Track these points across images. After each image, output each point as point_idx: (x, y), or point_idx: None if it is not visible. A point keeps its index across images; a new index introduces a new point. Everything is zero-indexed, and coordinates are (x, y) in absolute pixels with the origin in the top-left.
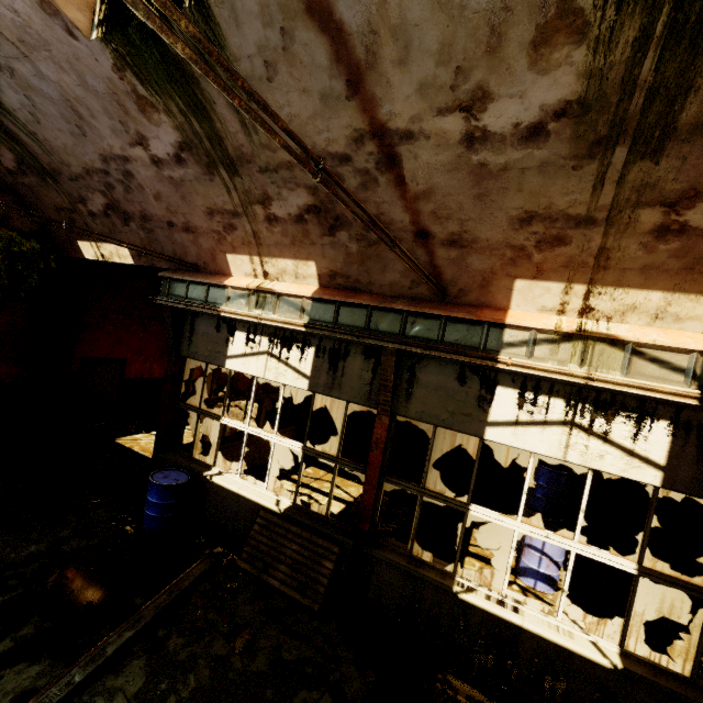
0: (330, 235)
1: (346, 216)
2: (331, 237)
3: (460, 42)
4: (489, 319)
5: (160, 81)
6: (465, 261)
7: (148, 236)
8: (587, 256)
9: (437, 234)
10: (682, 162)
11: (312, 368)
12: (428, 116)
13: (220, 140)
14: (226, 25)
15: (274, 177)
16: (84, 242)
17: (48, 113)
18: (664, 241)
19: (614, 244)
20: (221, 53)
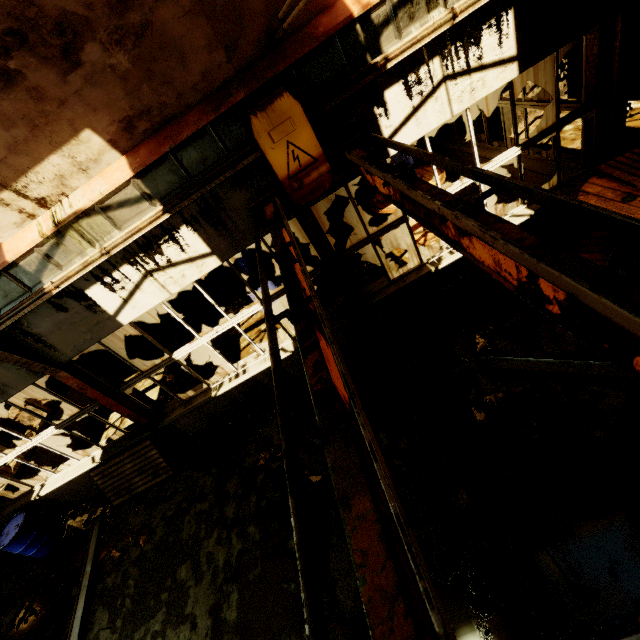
0: None
1: None
2: None
3: None
4: None
5: None
6: None
7: None
8: None
9: None
10: None
11: None
12: None
13: None
14: None
15: None
16: None
17: None
18: None
19: None
20: None
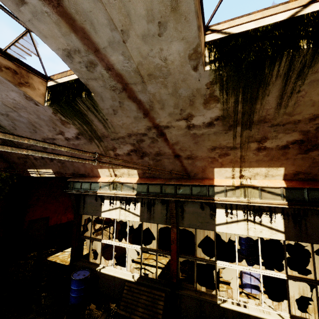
0: (141, 159)
1: (147, 152)
2: (141, 159)
3: (181, 103)
4: (208, 184)
5: (71, 116)
6: (194, 164)
7: (62, 165)
8: (237, 158)
9: (182, 155)
10: (258, 129)
11: (140, 211)
12: (173, 121)
13: (95, 131)
14: (99, 101)
15: (117, 141)
16: (30, 169)
17: (21, 126)
18: (260, 152)
19: (245, 154)
20: (96, 108)
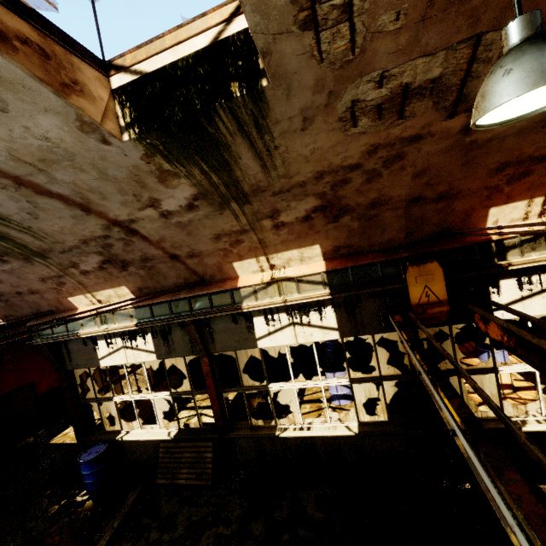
0: (124, 271)
1: (127, 260)
2: (126, 271)
3: (126, 187)
4: (230, 287)
5: None
6: (203, 262)
7: (7, 304)
8: (256, 244)
9: (181, 254)
10: (261, 202)
11: (154, 346)
12: (136, 212)
13: (24, 246)
14: None
15: (71, 253)
16: None
17: None
18: (280, 230)
19: (262, 236)
20: None
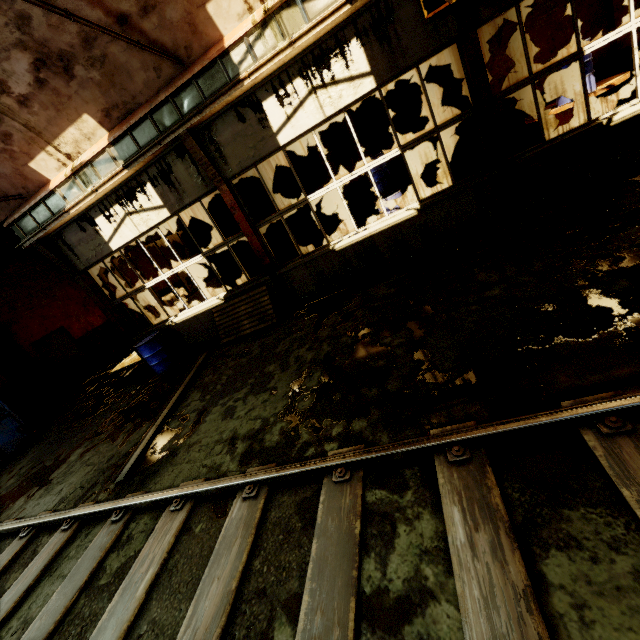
0: (72, 79)
1: (64, 50)
2: (74, 80)
3: None
4: (215, 54)
5: None
6: (167, 20)
7: None
8: None
9: (130, 11)
10: None
11: (160, 198)
12: None
13: None
14: None
15: None
16: None
17: None
18: None
19: None
20: None
